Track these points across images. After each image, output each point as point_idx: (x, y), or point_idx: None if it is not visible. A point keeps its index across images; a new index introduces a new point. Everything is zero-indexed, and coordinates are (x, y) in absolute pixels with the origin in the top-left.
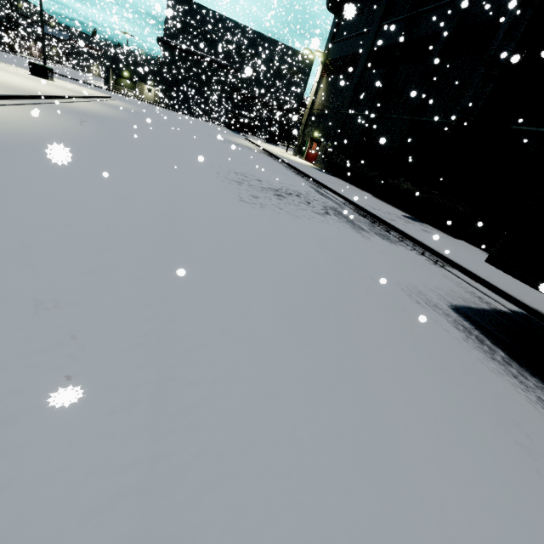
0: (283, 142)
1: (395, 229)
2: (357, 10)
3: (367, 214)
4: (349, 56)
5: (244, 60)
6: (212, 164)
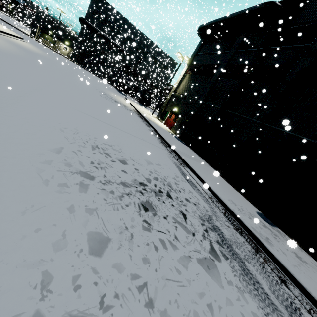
0: (150, 105)
1: (289, 275)
2: (218, 38)
3: (239, 224)
4: (209, 65)
5: (135, 50)
6: (64, 127)
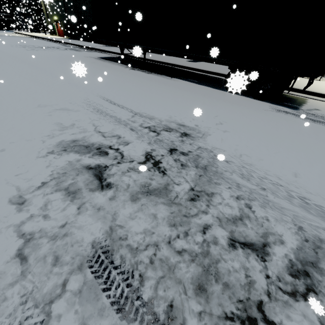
0: (43, 30)
1: (94, 49)
2: None
3: (86, 48)
4: None
5: None
6: (6, 44)
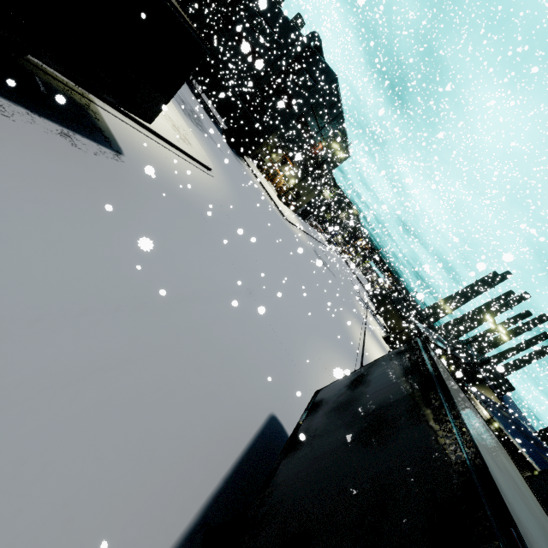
0: None
1: None
2: None
3: None
4: None
5: None
6: None
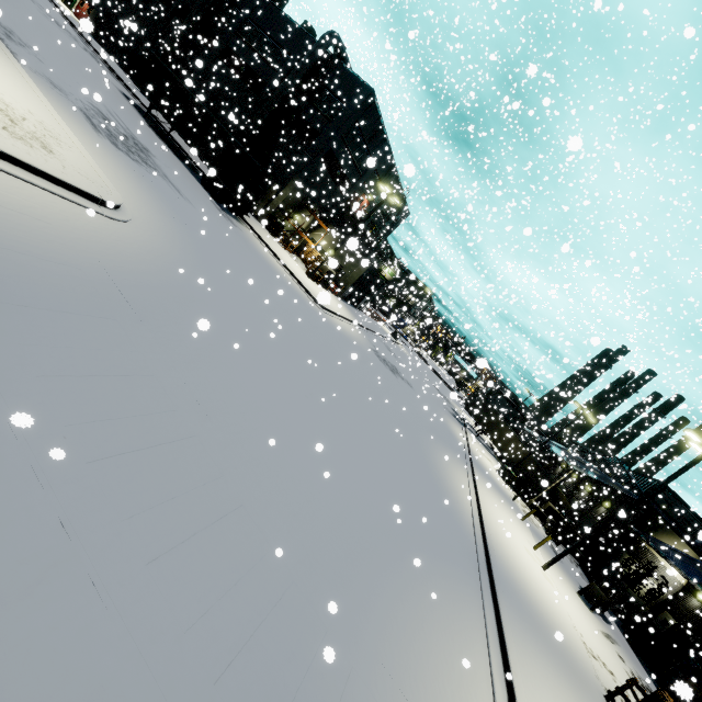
0: None
1: (123, 81)
2: None
3: (112, 70)
4: None
5: None
6: None
